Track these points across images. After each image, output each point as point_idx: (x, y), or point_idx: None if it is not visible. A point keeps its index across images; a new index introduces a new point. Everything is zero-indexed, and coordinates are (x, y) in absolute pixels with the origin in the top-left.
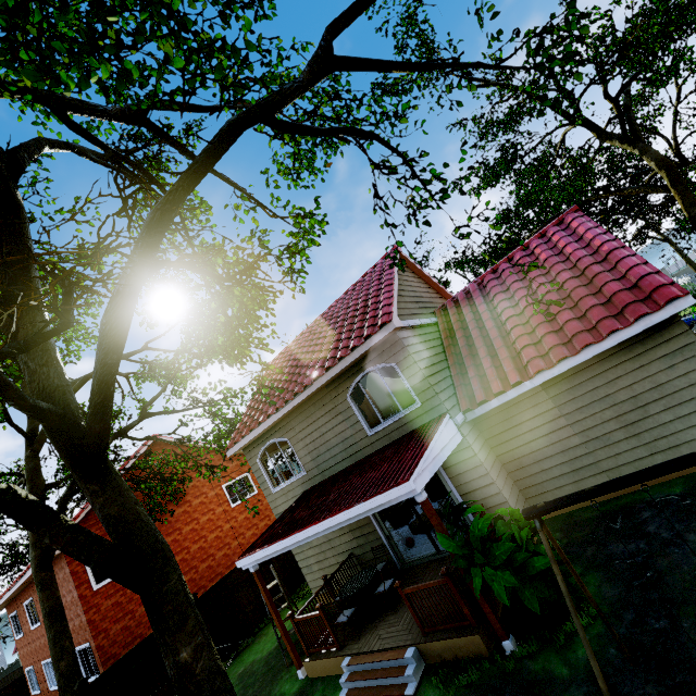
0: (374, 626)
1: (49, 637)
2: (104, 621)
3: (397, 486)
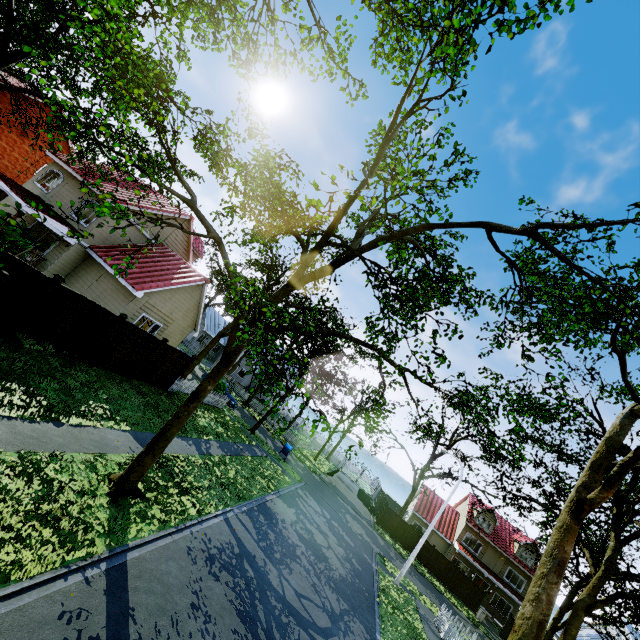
0: None
1: None
2: None
3: (23, 201)
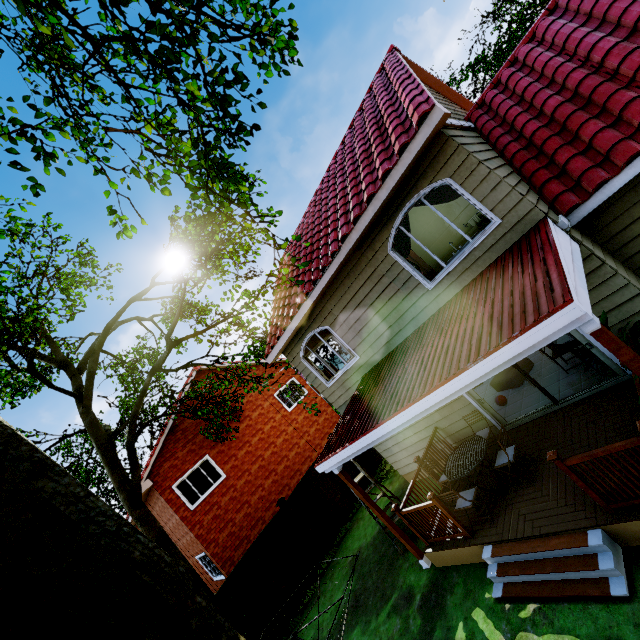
0: (507, 505)
1: None
2: (210, 533)
3: (548, 317)
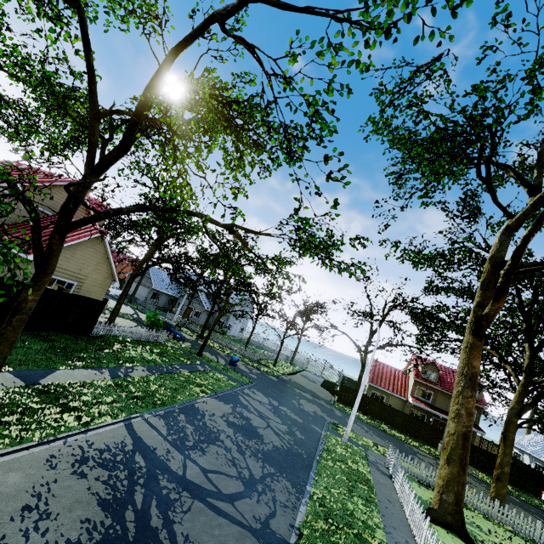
0: None
1: None
2: None
3: None
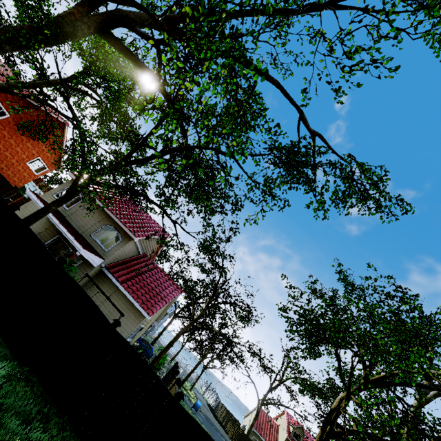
0: None
1: None
2: None
3: (81, 246)
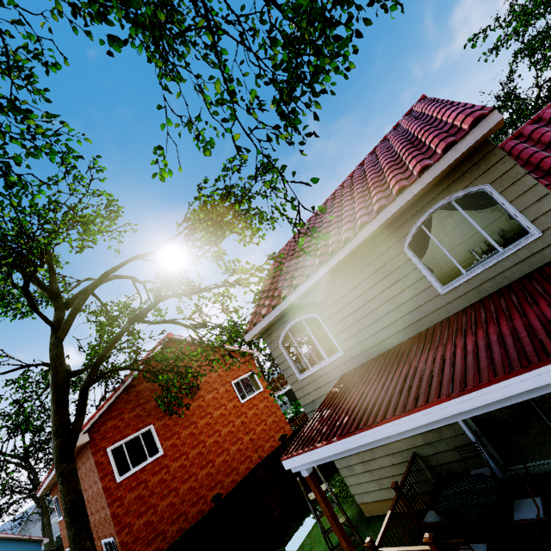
0: None
1: (69, 536)
2: (128, 515)
3: None
